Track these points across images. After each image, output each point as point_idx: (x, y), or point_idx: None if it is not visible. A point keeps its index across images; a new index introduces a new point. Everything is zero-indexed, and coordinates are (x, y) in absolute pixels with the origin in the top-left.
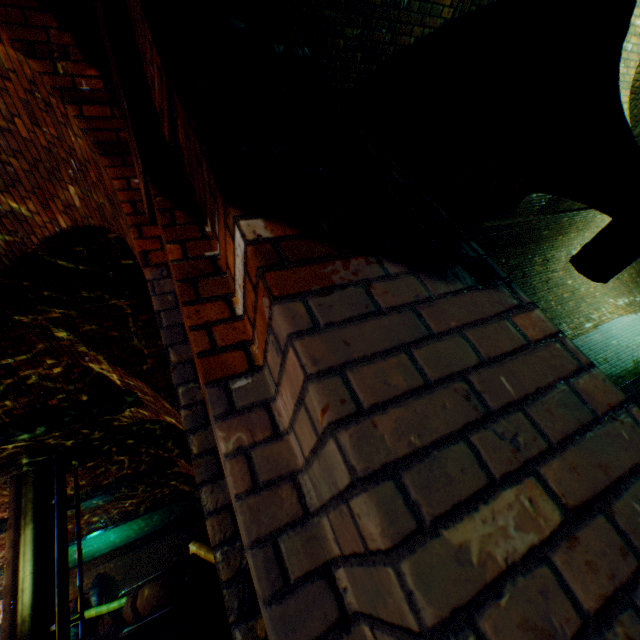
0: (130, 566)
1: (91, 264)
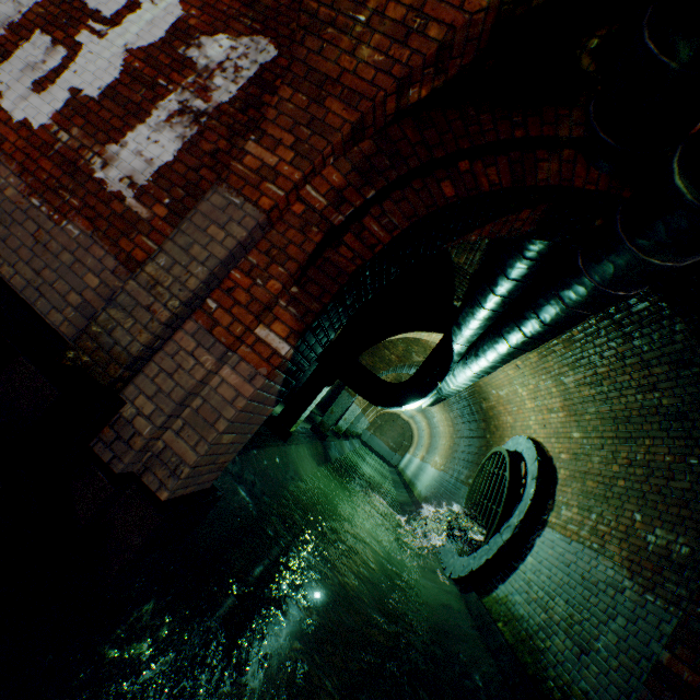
0: None
1: None
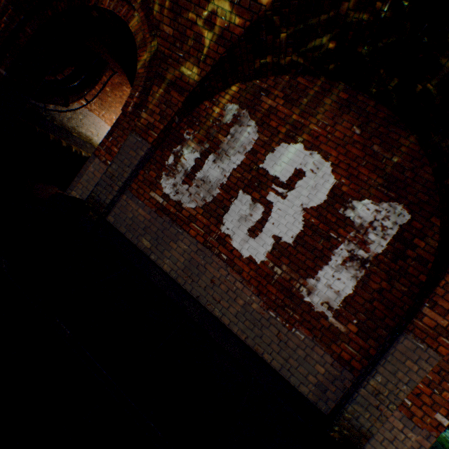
0: None
1: (443, 64)
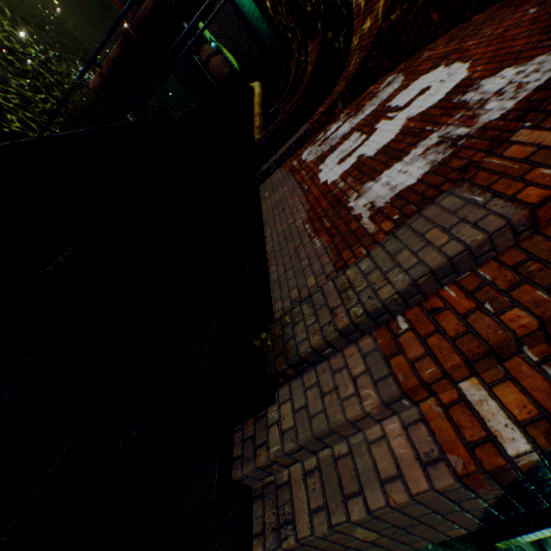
0: (225, 18)
1: None
